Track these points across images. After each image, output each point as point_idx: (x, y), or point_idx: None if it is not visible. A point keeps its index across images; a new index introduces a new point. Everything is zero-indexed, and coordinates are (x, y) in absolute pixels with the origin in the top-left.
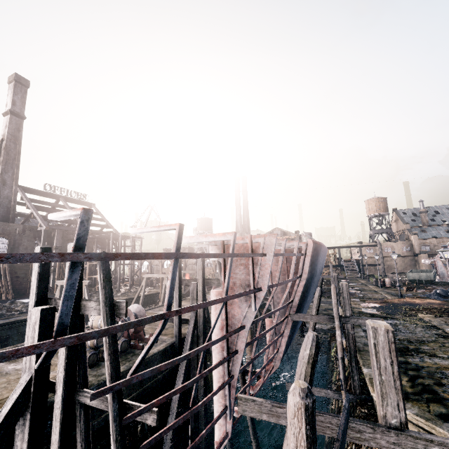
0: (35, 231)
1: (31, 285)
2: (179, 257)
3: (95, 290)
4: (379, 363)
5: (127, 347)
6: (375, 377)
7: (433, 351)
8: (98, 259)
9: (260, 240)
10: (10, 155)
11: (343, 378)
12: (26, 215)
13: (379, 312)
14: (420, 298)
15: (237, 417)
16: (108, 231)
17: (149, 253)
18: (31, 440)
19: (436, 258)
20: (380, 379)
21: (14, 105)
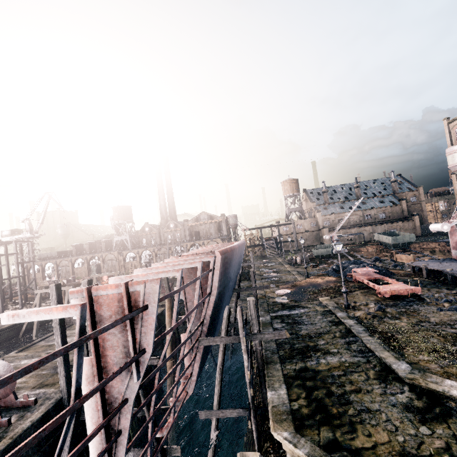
0: None
1: None
2: None
3: None
4: None
5: None
6: None
7: (327, 346)
8: None
9: (139, 288)
10: None
11: (251, 401)
12: None
13: (290, 300)
14: (321, 276)
15: None
16: None
17: None
18: None
19: (333, 234)
20: None
21: None
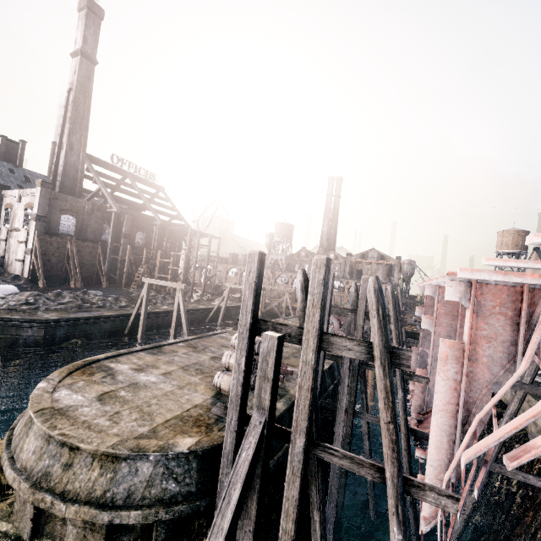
0: (104, 213)
1: (242, 300)
2: None
3: (165, 291)
4: None
5: None
6: None
7: None
8: None
9: None
10: (79, 111)
11: None
12: (88, 191)
13: None
14: None
15: None
16: (180, 224)
17: None
18: (260, 490)
19: None
20: None
21: (85, 43)
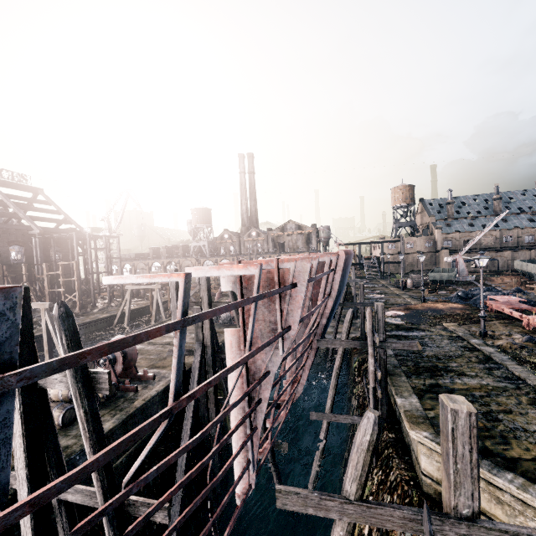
0: None
1: None
2: (188, 324)
3: None
4: (455, 450)
5: (115, 392)
6: (449, 464)
7: (462, 369)
8: (47, 373)
9: (290, 265)
10: None
11: (373, 407)
12: None
13: (404, 322)
14: (442, 302)
15: (258, 457)
16: (68, 229)
17: (140, 333)
18: None
19: (458, 256)
20: (455, 467)
21: None
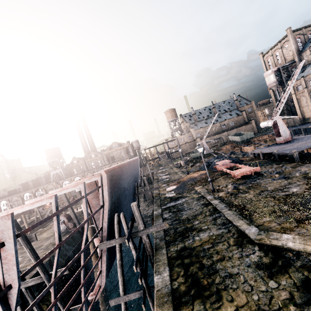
0: None
1: None
2: None
3: None
4: None
5: None
6: None
7: (200, 225)
8: None
9: None
10: None
11: (145, 285)
12: None
13: (175, 193)
14: (197, 171)
15: None
16: None
17: None
18: None
19: (202, 141)
20: None
21: None
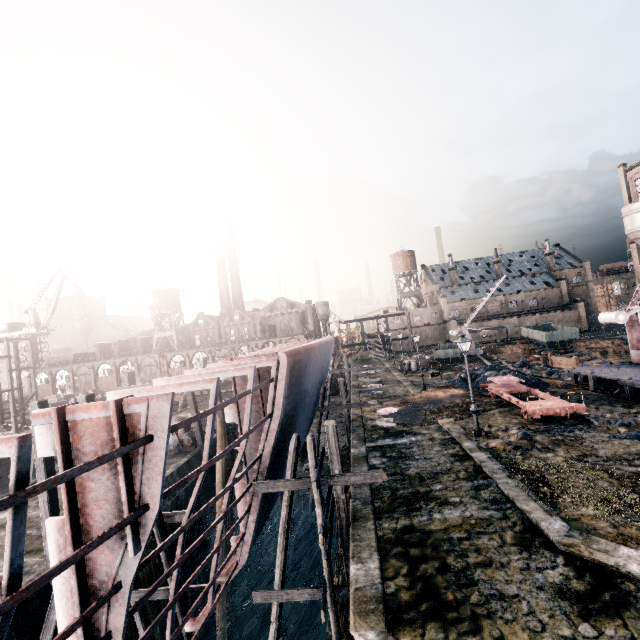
0: None
1: None
2: None
3: None
4: None
5: None
6: None
7: (446, 493)
8: None
9: (139, 408)
10: None
11: (328, 578)
12: None
13: (396, 423)
14: (444, 388)
15: None
16: None
17: None
18: None
19: (463, 328)
20: None
21: None
